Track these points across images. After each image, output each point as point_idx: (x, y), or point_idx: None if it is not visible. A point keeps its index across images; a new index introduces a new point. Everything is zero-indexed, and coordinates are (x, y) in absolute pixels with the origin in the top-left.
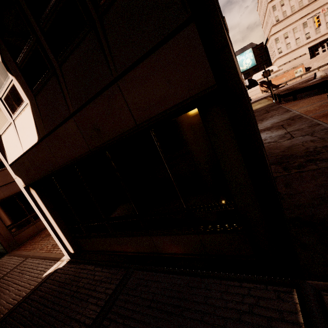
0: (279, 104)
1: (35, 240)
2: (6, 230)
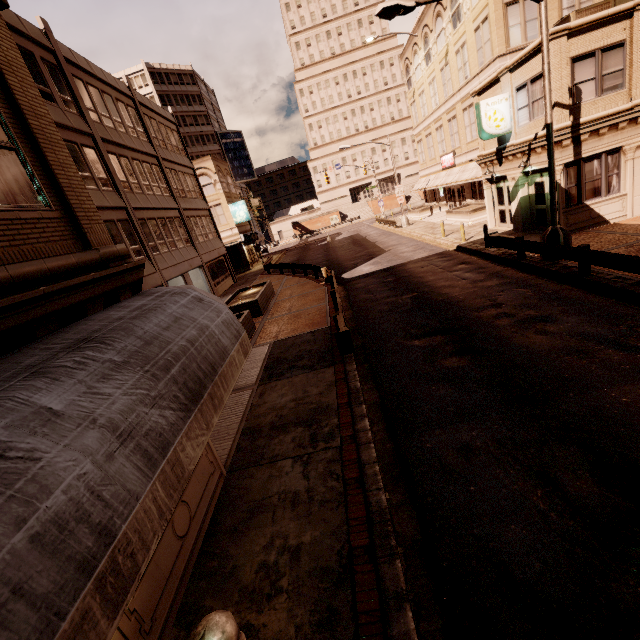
0: (261, 274)
1: None
2: None
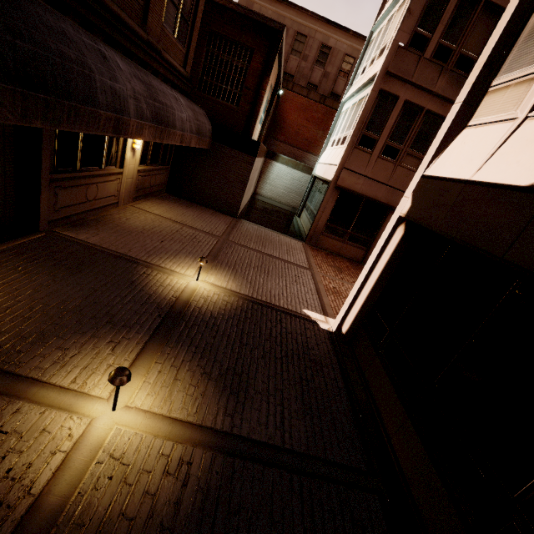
0: None
1: (327, 258)
2: (324, 223)
